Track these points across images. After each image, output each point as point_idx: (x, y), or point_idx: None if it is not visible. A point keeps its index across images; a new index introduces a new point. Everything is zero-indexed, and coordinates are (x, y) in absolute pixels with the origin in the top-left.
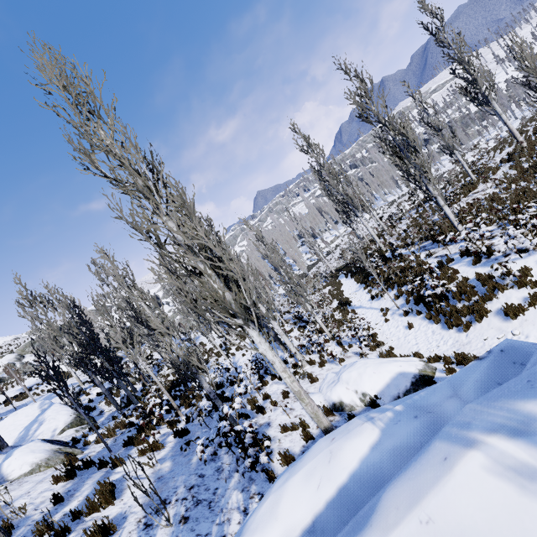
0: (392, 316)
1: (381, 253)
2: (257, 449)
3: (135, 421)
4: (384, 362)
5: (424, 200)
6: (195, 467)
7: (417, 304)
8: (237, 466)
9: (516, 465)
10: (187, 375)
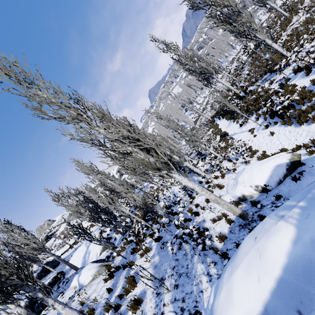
0: (257, 132)
1: (237, 96)
2: (202, 238)
3: (133, 239)
4: (263, 162)
5: (254, 48)
6: (172, 256)
7: (272, 118)
8: (194, 251)
9: None
10: (148, 210)
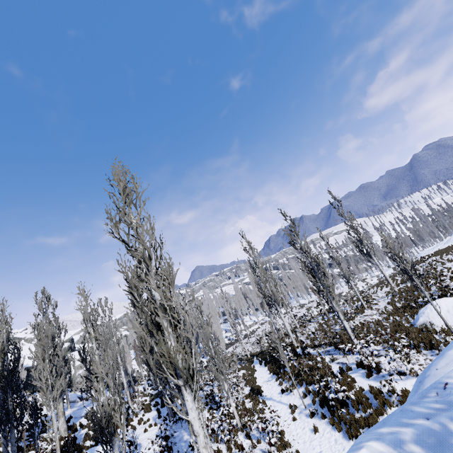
0: (299, 415)
1: (293, 348)
2: None
3: None
4: None
5: (328, 310)
6: None
7: (322, 407)
8: None
9: (377, 451)
10: (104, 434)
